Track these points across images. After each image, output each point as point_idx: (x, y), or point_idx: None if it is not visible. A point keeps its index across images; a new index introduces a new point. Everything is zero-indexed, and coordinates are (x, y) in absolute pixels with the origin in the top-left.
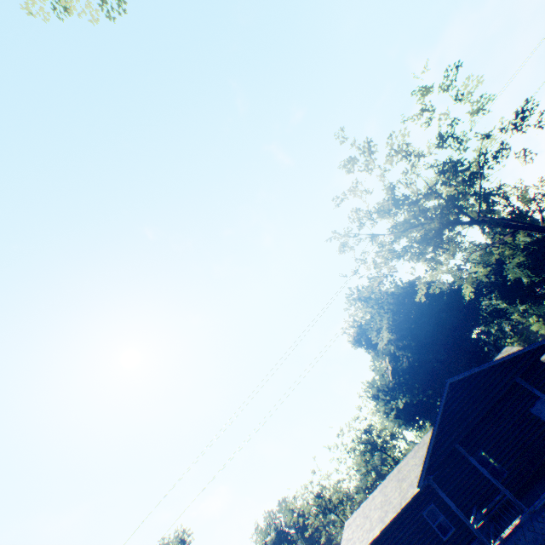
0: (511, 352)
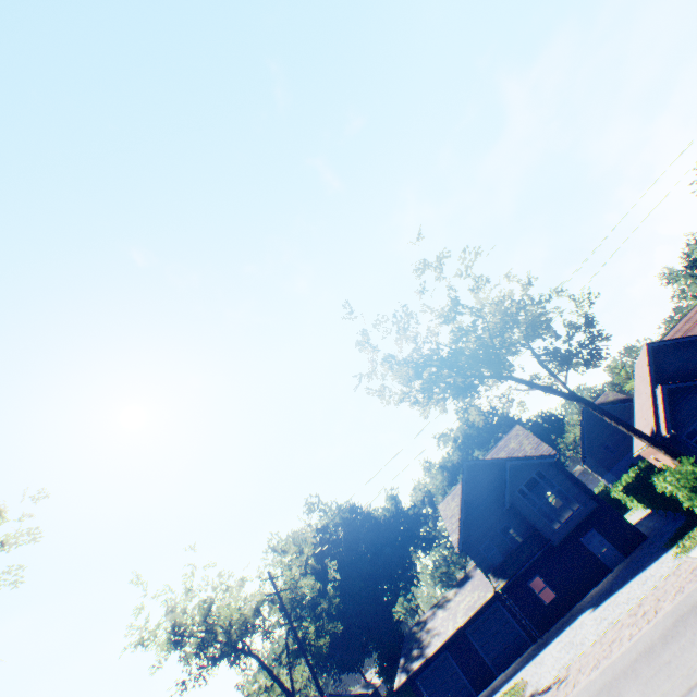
0: None
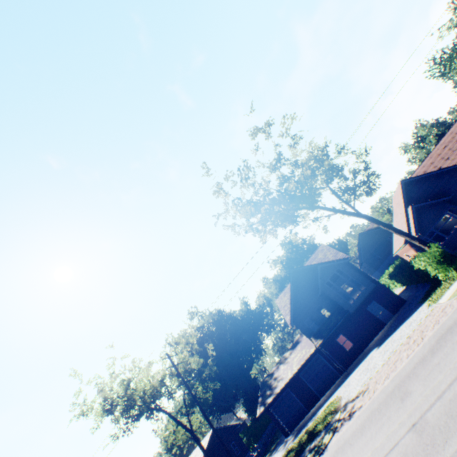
0: (207, 441)
